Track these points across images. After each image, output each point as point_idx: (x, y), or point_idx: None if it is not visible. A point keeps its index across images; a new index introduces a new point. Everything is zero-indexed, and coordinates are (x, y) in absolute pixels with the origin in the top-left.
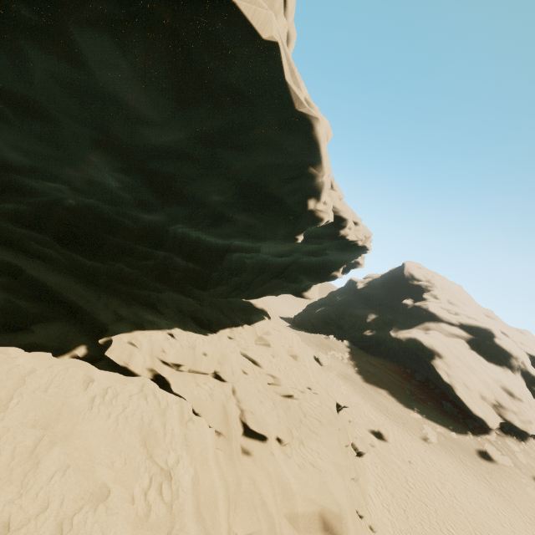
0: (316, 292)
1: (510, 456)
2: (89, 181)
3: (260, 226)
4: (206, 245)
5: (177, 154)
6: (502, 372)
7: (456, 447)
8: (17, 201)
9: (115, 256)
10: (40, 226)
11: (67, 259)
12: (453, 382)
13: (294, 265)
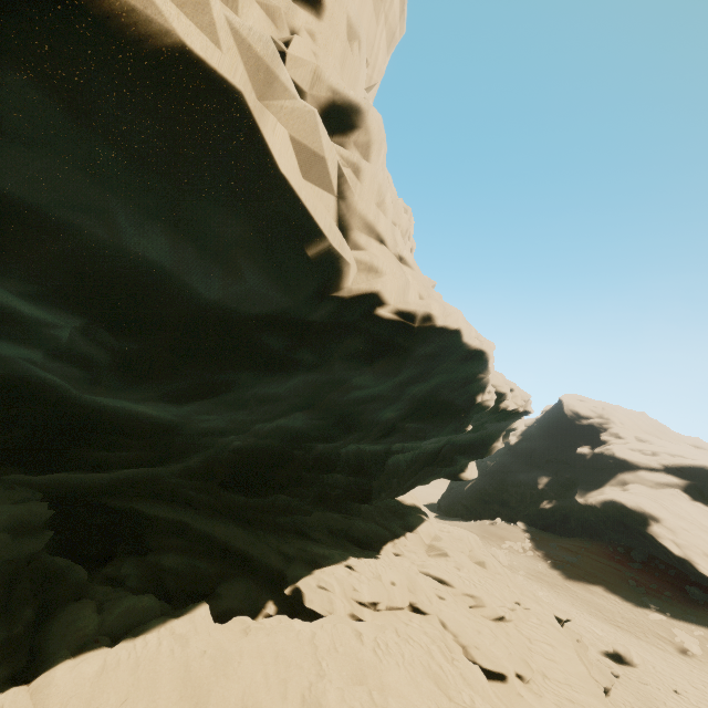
0: (474, 469)
1: None
2: (276, 427)
3: (430, 428)
4: (368, 454)
5: (374, 398)
6: None
7: None
8: (196, 456)
9: (280, 488)
10: (210, 475)
11: (222, 501)
12: (688, 554)
13: (448, 446)
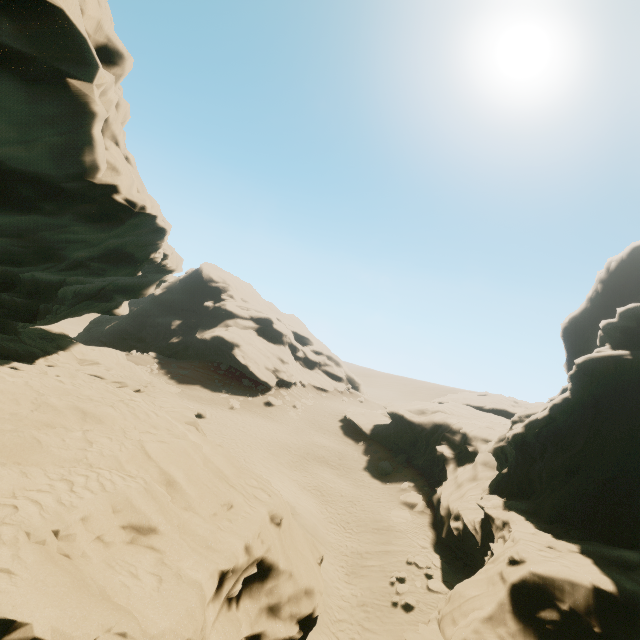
0: (127, 307)
1: (282, 399)
2: None
3: (111, 269)
4: (43, 282)
5: (80, 241)
6: (278, 348)
7: (252, 406)
8: None
9: None
10: None
11: None
12: (248, 363)
13: (111, 286)
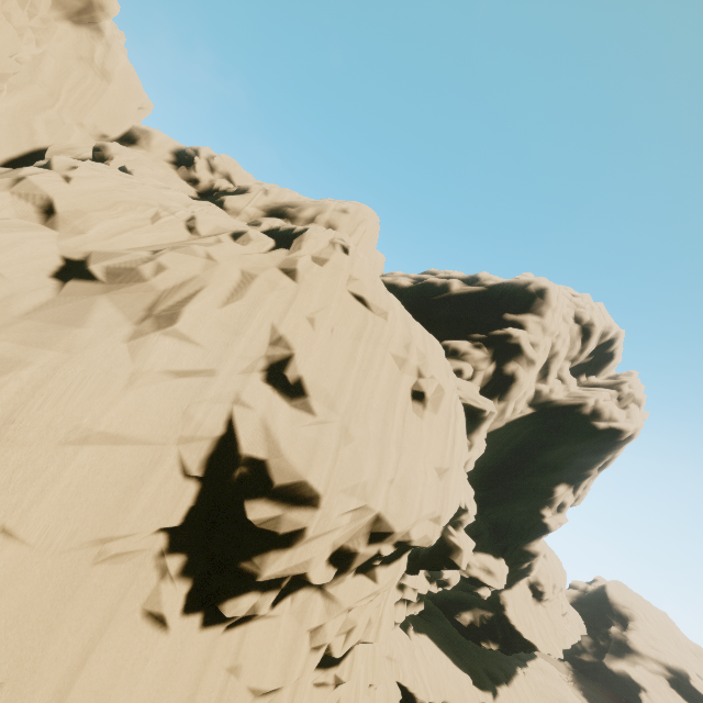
0: None
1: None
2: None
3: None
4: None
5: None
6: None
7: None
8: None
9: None
10: None
11: None
12: None
13: None
